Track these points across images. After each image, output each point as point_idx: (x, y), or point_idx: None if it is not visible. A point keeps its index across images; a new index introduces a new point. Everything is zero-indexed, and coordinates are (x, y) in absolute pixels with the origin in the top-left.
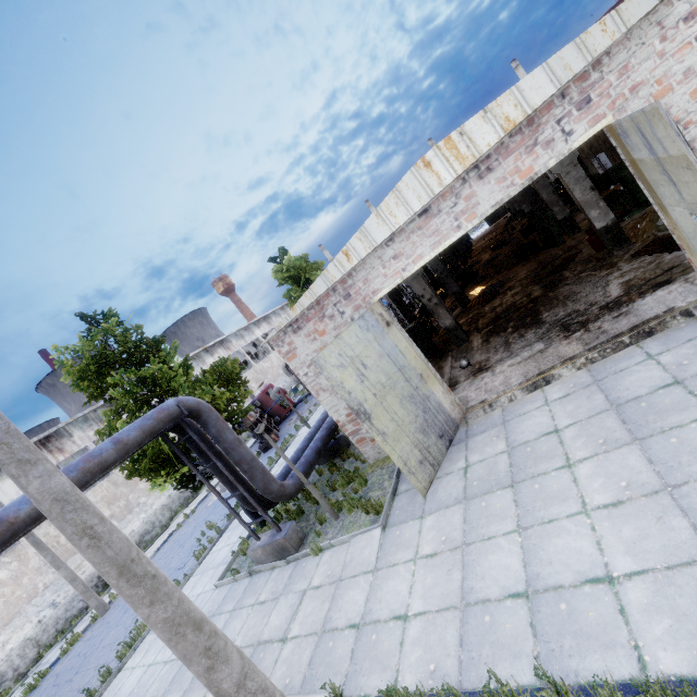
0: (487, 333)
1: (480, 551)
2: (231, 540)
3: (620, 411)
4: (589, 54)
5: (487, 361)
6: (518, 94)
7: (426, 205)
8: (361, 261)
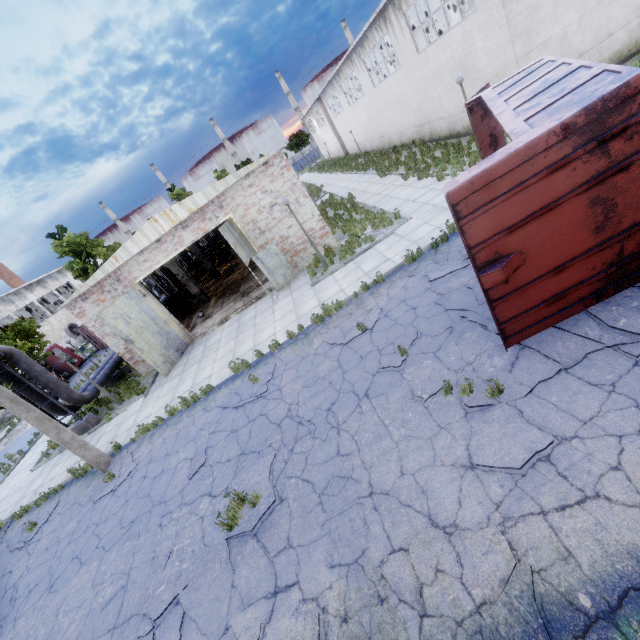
0: (218, 297)
1: (181, 385)
2: (37, 451)
3: (238, 328)
4: (218, 191)
5: (212, 312)
6: (193, 199)
7: (159, 237)
8: (125, 262)
